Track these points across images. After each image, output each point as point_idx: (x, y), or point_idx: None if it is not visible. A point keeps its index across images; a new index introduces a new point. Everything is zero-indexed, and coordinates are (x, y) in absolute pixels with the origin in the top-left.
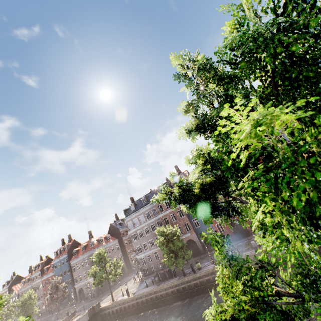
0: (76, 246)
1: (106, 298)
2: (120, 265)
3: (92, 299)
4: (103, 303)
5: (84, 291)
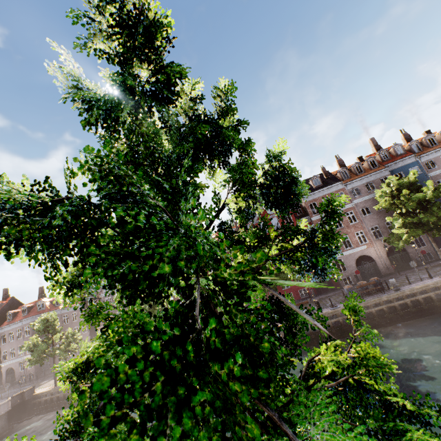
0: (15, 307)
1: (48, 382)
2: (77, 338)
3: (26, 384)
4: (41, 388)
5: (15, 372)
